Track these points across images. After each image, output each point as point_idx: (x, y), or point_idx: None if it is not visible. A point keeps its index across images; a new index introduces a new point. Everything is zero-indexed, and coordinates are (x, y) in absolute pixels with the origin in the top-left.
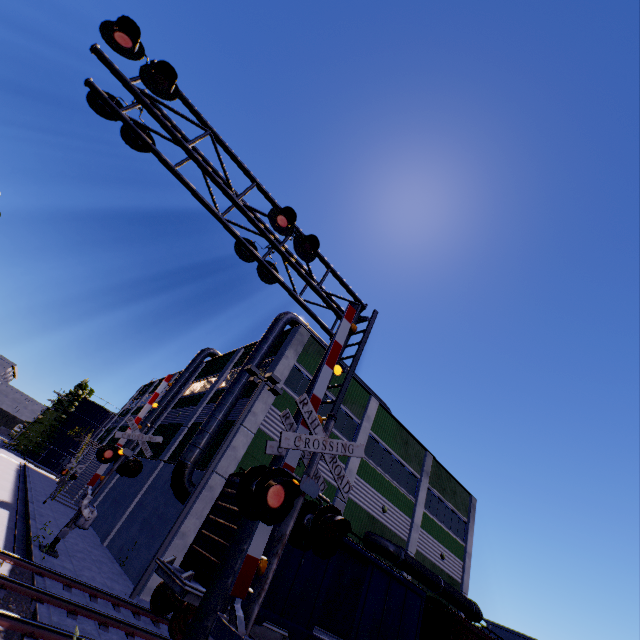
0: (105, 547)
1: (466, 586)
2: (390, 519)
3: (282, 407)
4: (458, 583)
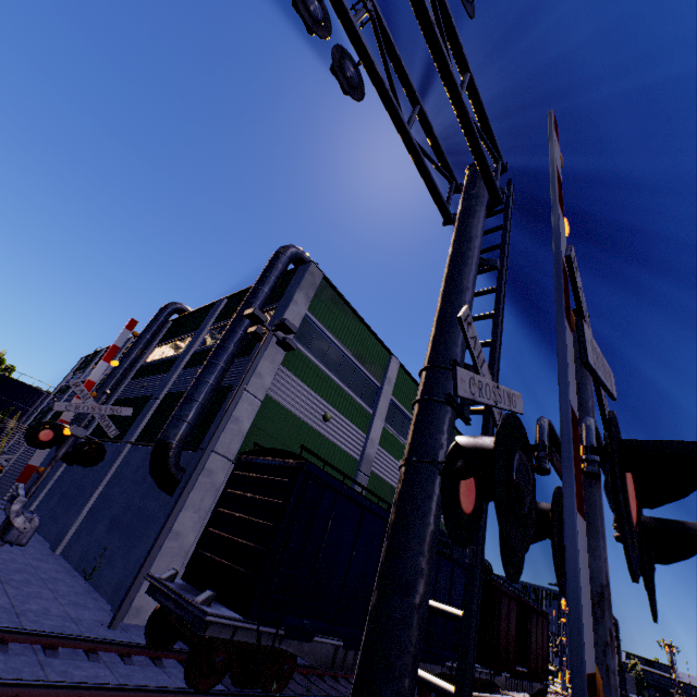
0: (58, 556)
1: None
2: None
3: (293, 367)
4: None
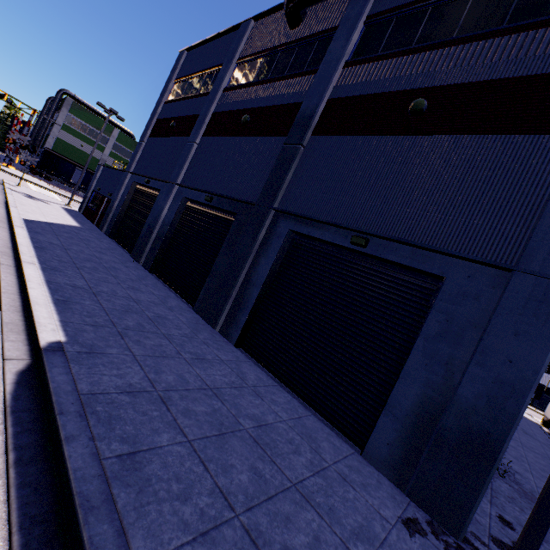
0: None
1: None
2: None
3: (67, 131)
4: None
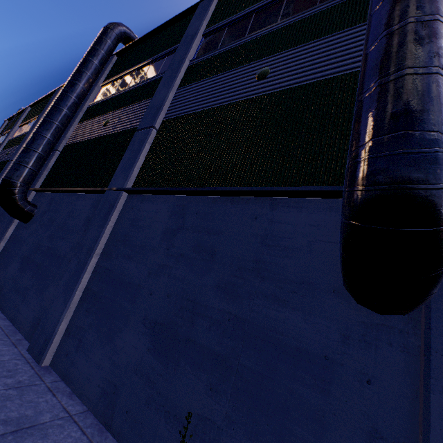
0: (49, 373)
1: None
2: None
3: None
4: None
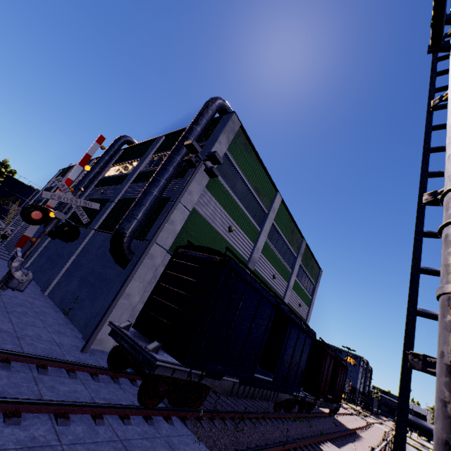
0: (46, 296)
1: (308, 321)
2: (276, 283)
3: (213, 191)
4: (304, 320)
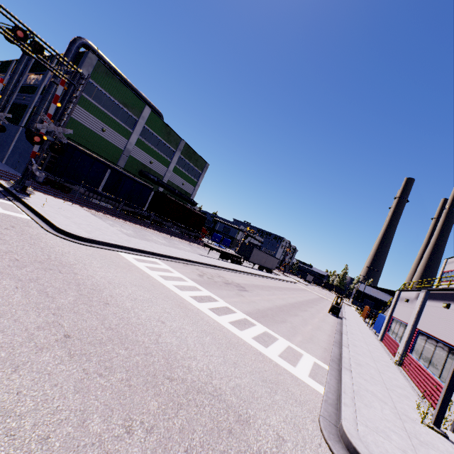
0: (4, 164)
1: (194, 196)
2: (155, 167)
3: (84, 106)
4: (190, 194)
